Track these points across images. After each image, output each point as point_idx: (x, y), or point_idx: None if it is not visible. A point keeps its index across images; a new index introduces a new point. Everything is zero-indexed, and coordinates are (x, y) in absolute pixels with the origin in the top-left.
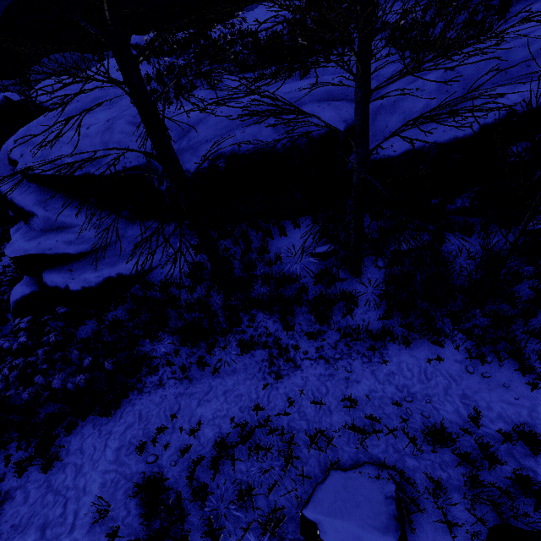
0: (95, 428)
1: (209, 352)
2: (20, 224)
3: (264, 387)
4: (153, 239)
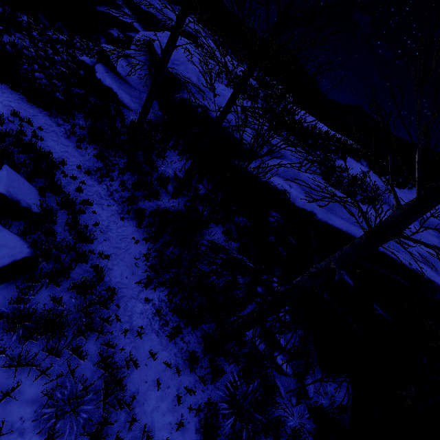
0: (19, 98)
1: (89, 141)
2: None
3: (78, 167)
4: None
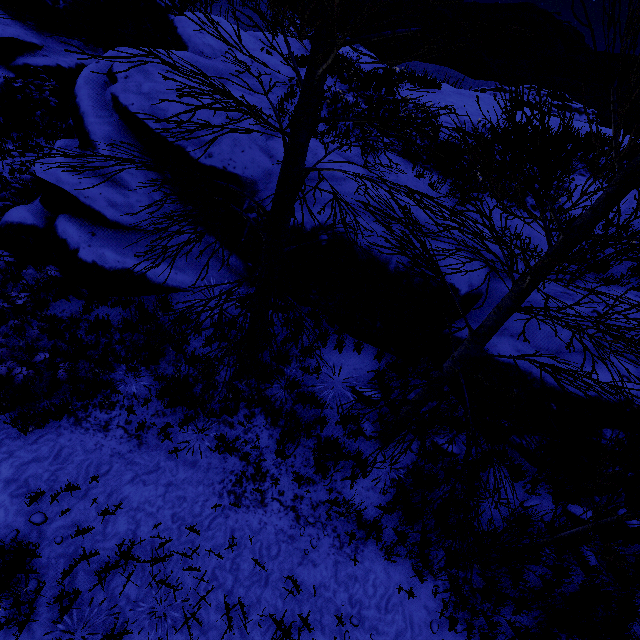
0: None
1: (181, 425)
2: (73, 142)
3: (214, 506)
4: (203, 258)
